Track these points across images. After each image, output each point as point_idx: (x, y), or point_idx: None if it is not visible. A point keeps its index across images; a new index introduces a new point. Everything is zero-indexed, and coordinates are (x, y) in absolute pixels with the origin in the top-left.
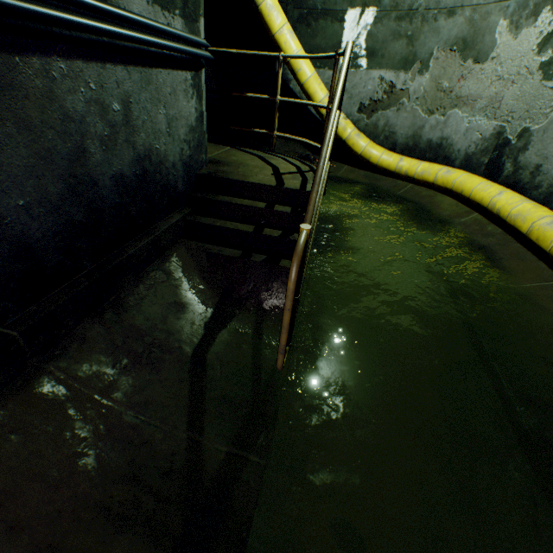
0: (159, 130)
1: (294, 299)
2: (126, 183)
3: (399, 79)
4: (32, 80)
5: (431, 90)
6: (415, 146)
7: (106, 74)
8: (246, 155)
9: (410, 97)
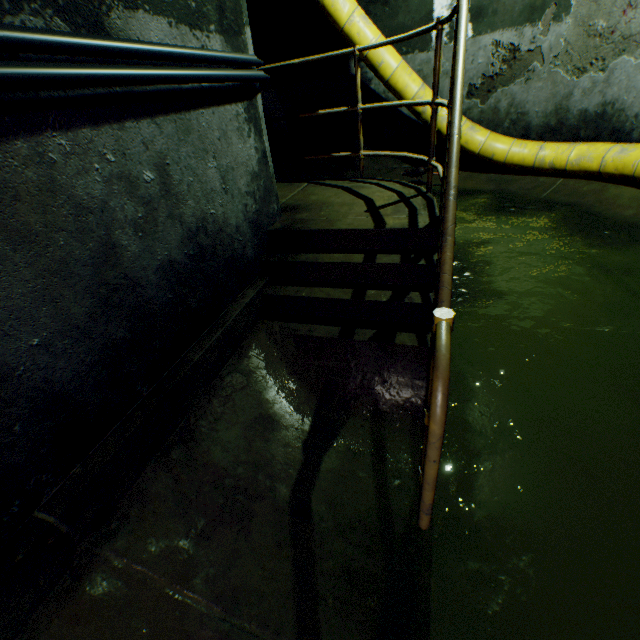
0: (211, 190)
1: (441, 444)
2: (178, 270)
3: (524, 38)
4: (20, 173)
5: (578, 38)
6: (560, 124)
7: (127, 136)
8: (328, 191)
9: (545, 57)
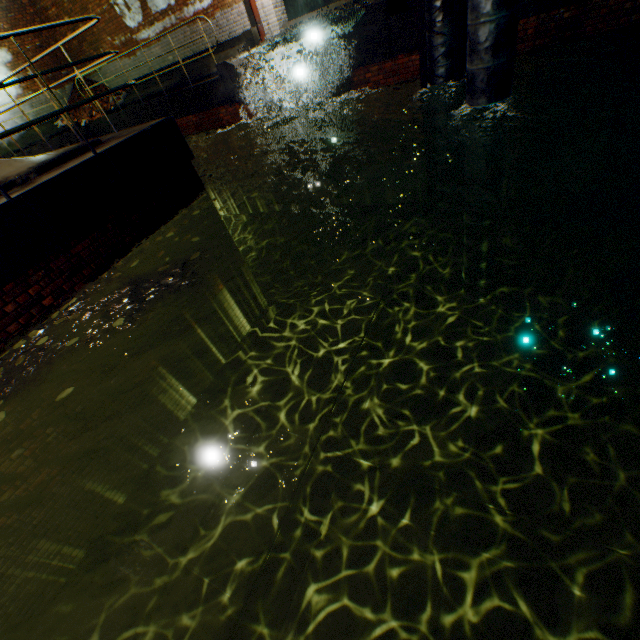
0: None
1: None
2: None
3: None
4: None
5: None
6: None
7: None
8: None
9: None
